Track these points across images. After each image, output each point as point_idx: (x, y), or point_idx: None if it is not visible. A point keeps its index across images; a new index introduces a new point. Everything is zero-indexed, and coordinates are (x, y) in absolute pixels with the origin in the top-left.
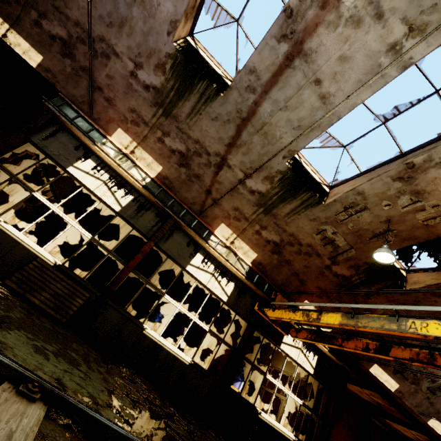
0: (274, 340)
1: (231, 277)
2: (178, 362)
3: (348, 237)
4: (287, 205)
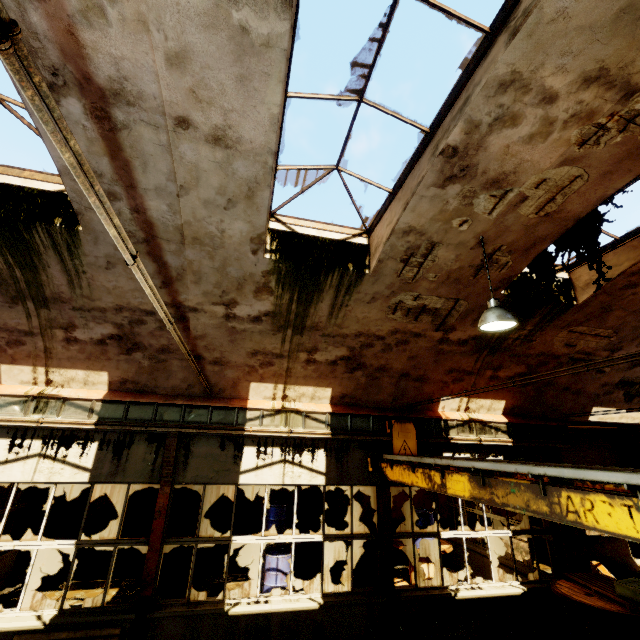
0: None
1: (313, 444)
2: (303, 616)
3: (440, 291)
4: (320, 305)
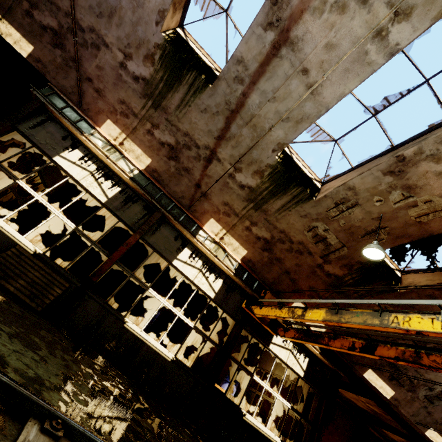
0: (263, 340)
1: (219, 273)
2: (160, 358)
3: (340, 234)
4: (278, 201)
